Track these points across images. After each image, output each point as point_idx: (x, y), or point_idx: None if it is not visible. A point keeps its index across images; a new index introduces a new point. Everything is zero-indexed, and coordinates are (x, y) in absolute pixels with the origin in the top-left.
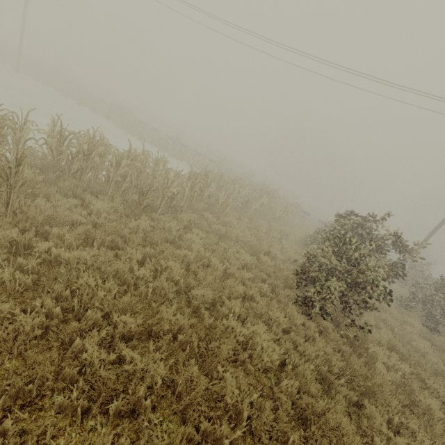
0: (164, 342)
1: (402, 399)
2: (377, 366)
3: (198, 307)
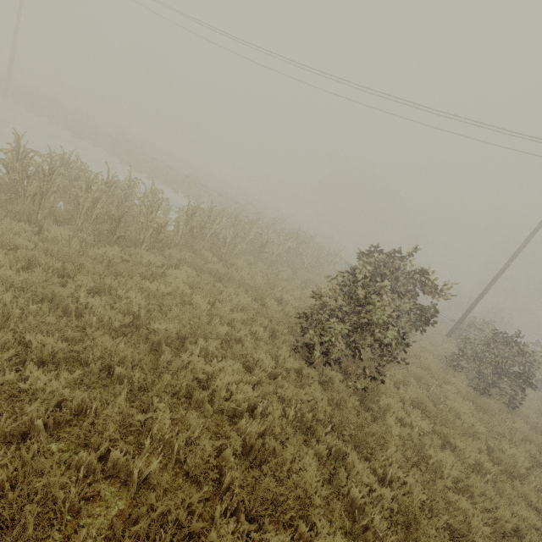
0: (93, 371)
1: (410, 455)
2: (387, 420)
3: (160, 344)
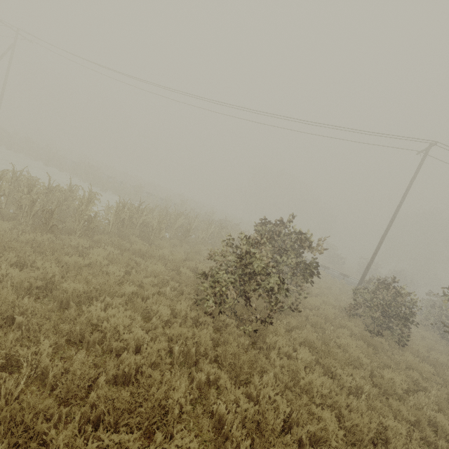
0: None
1: (287, 380)
2: (271, 354)
3: (69, 303)
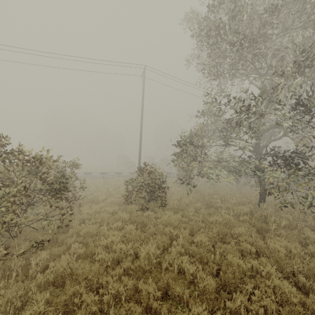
0: None
1: None
2: None
3: None
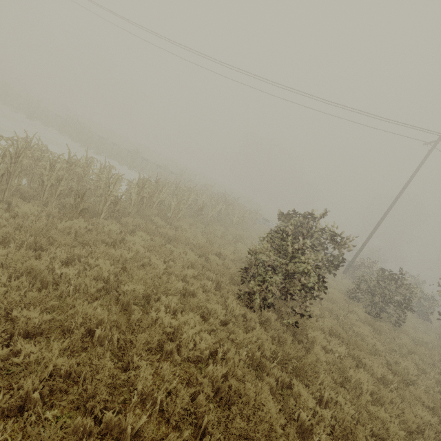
0: (76, 337)
1: (336, 377)
2: (315, 350)
3: (129, 304)
